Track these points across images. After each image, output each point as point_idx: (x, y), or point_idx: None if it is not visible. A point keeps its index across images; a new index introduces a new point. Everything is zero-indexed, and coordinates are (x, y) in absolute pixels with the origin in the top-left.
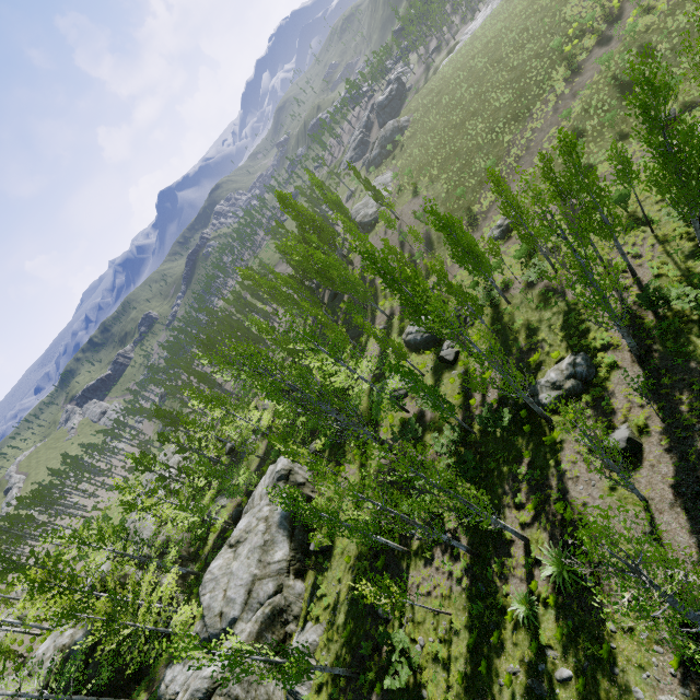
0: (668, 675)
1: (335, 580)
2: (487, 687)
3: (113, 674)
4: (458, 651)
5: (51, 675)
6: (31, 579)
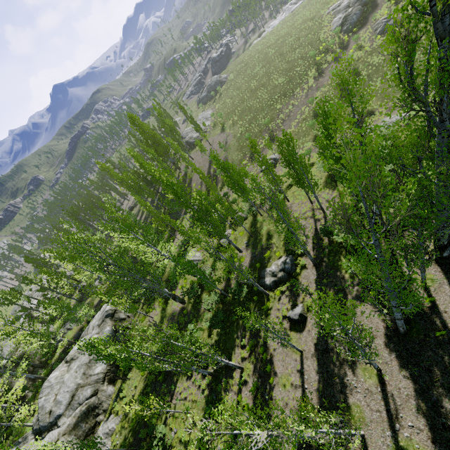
0: None
1: (133, 386)
2: None
3: None
4: (194, 436)
5: None
6: None
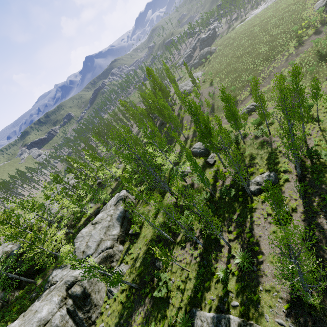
0: (282, 311)
1: (138, 248)
2: (199, 303)
3: (28, 267)
4: (189, 287)
5: None
6: None
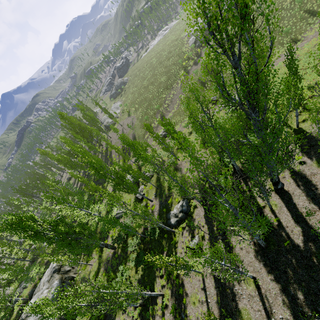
0: None
1: None
2: None
3: None
4: None
5: None
6: None
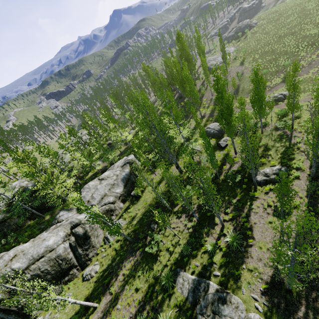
0: (259, 289)
1: (137, 208)
2: (184, 266)
3: (40, 203)
4: (178, 251)
5: (17, 194)
6: (18, 155)
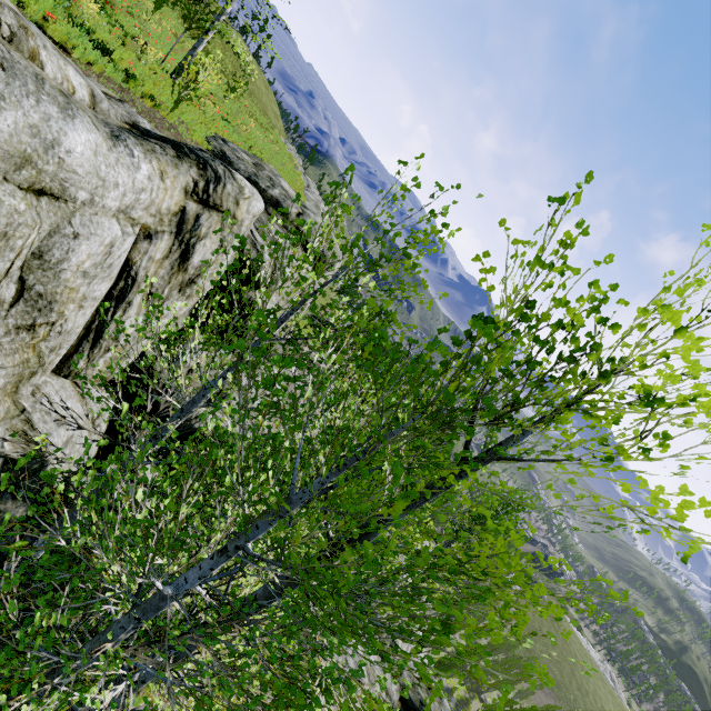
0: None
1: None
2: None
3: None
4: None
5: None
6: None
